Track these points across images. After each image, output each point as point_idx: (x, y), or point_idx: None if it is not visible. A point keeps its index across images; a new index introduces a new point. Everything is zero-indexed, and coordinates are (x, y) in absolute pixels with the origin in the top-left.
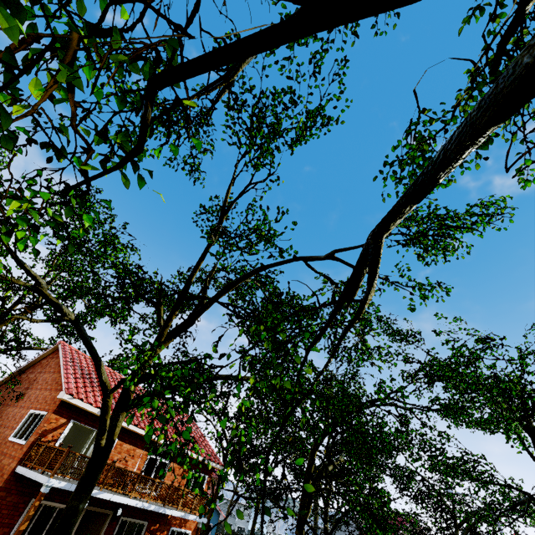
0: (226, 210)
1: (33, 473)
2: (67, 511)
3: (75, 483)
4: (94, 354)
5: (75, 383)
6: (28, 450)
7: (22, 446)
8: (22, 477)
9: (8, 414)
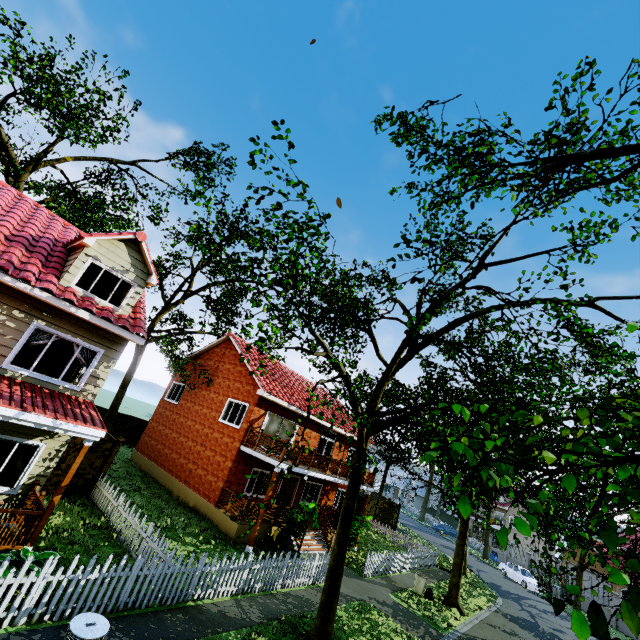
0: (494, 264)
1: (261, 455)
2: (347, 508)
3: (289, 463)
4: (355, 398)
5: (263, 379)
6: (244, 434)
7: (237, 430)
8: (245, 453)
9: (205, 396)
